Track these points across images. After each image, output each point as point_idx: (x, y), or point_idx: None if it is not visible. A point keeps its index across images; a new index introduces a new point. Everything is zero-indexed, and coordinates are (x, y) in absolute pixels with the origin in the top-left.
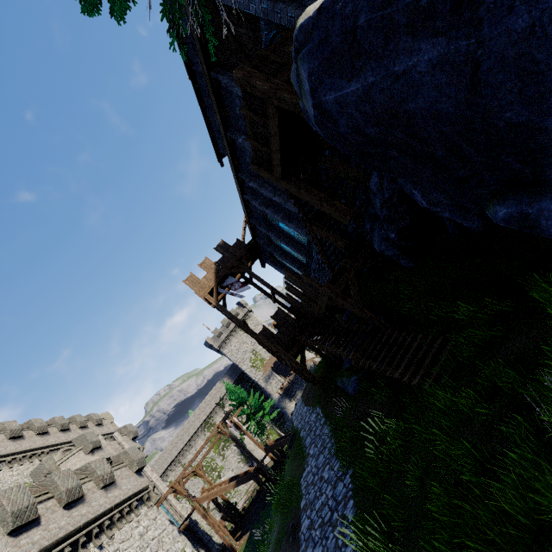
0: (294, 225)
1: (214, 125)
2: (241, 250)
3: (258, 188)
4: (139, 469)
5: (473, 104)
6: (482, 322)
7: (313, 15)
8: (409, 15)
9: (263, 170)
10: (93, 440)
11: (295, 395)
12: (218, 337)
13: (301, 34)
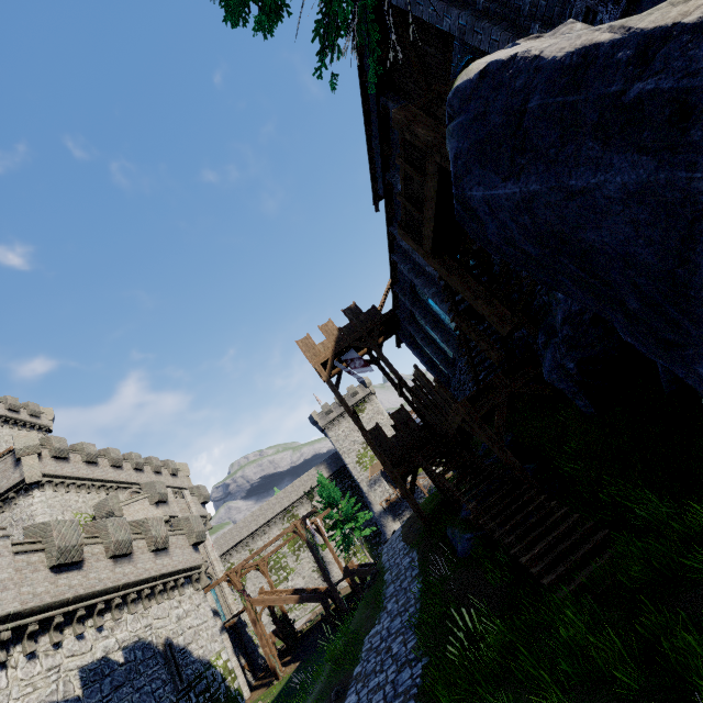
0: (446, 307)
1: (378, 158)
2: (375, 321)
3: (410, 250)
4: (196, 543)
5: (688, 262)
6: (675, 535)
7: (473, 79)
8: (602, 111)
9: (410, 238)
10: (161, 491)
11: (402, 515)
12: (326, 415)
13: (455, 100)
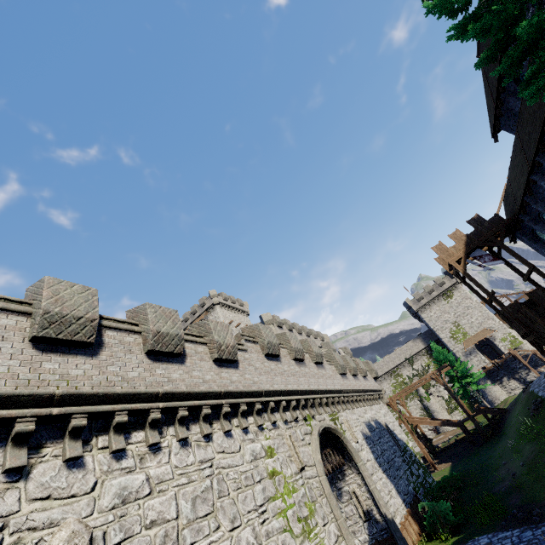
0: None
1: (504, 105)
2: (499, 225)
3: None
4: (375, 377)
5: None
6: None
7: None
8: None
9: None
10: (333, 348)
11: (500, 380)
12: (418, 301)
13: None
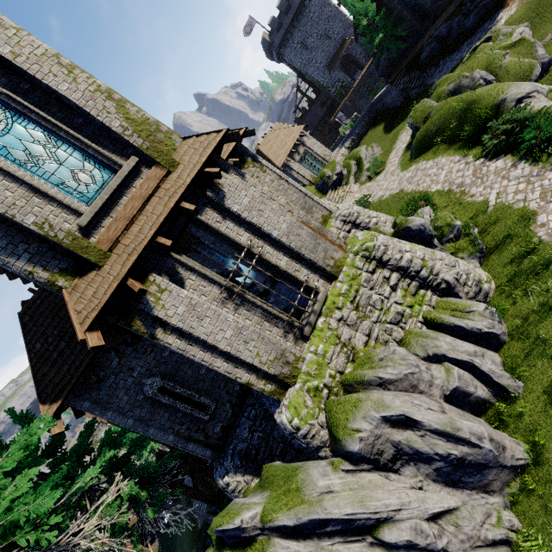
0: None
1: None
2: None
3: None
4: None
5: None
6: None
7: None
8: None
9: None
10: None
11: None
12: None
13: None
